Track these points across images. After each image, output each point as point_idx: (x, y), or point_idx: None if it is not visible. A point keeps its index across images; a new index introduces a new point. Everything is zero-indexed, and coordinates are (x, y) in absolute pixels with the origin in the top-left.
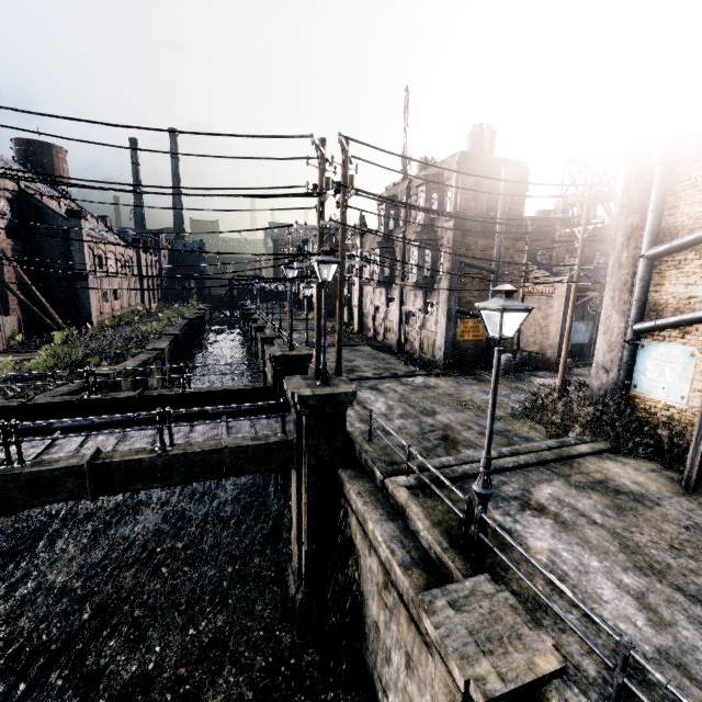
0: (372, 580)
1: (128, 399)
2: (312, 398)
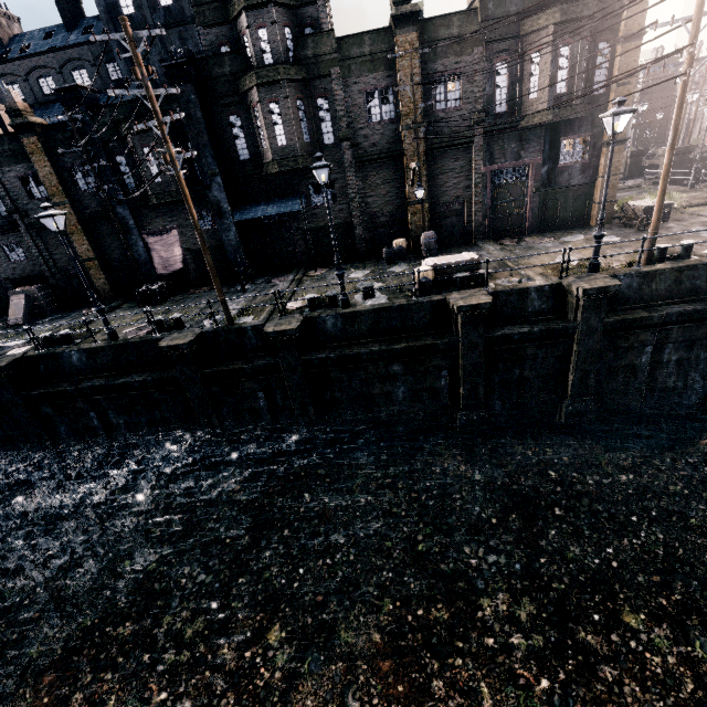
0: None
1: (690, 160)
2: None
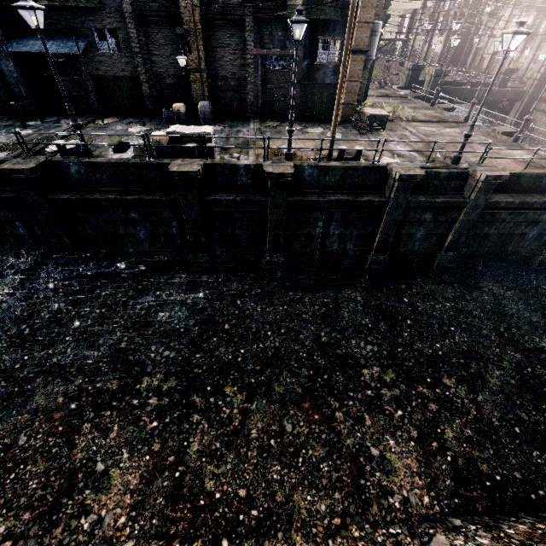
0: (542, 124)
1: (452, 83)
2: (544, 75)
